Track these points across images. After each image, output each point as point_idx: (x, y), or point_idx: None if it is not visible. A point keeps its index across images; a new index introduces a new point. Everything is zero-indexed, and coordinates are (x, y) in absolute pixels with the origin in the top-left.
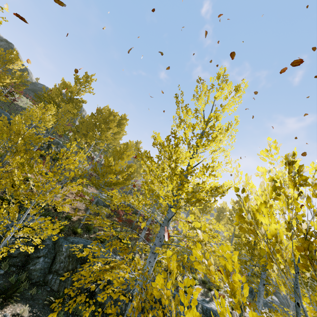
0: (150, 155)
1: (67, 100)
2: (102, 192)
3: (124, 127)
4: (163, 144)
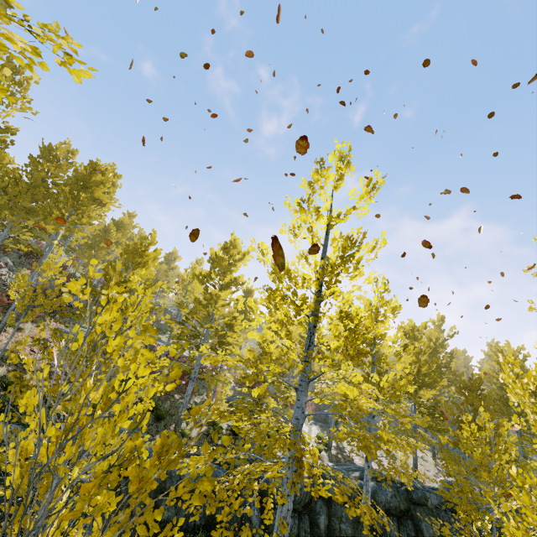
0: (284, 294)
1: None
2: None
3: (115, 191)
4: (305, 277)
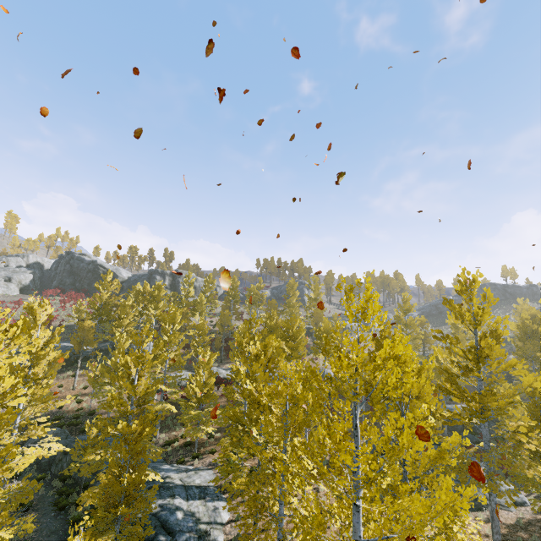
0: None
1: (100, 309)
2: (98, 393)
3: (161, 296)
4: None
